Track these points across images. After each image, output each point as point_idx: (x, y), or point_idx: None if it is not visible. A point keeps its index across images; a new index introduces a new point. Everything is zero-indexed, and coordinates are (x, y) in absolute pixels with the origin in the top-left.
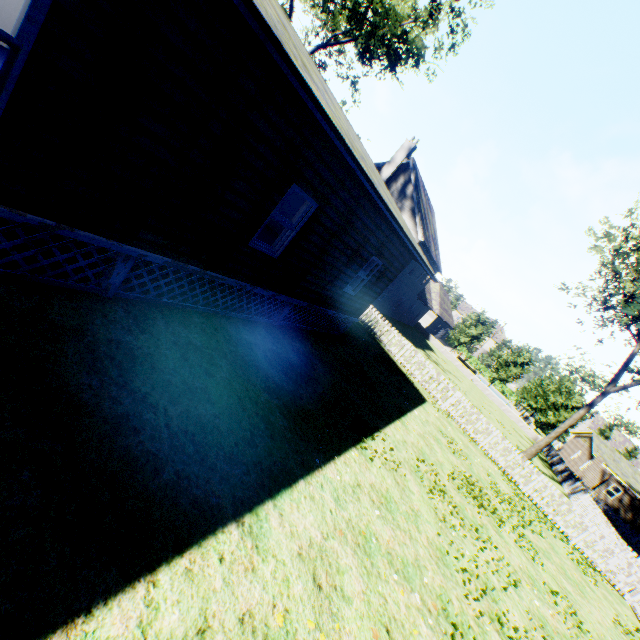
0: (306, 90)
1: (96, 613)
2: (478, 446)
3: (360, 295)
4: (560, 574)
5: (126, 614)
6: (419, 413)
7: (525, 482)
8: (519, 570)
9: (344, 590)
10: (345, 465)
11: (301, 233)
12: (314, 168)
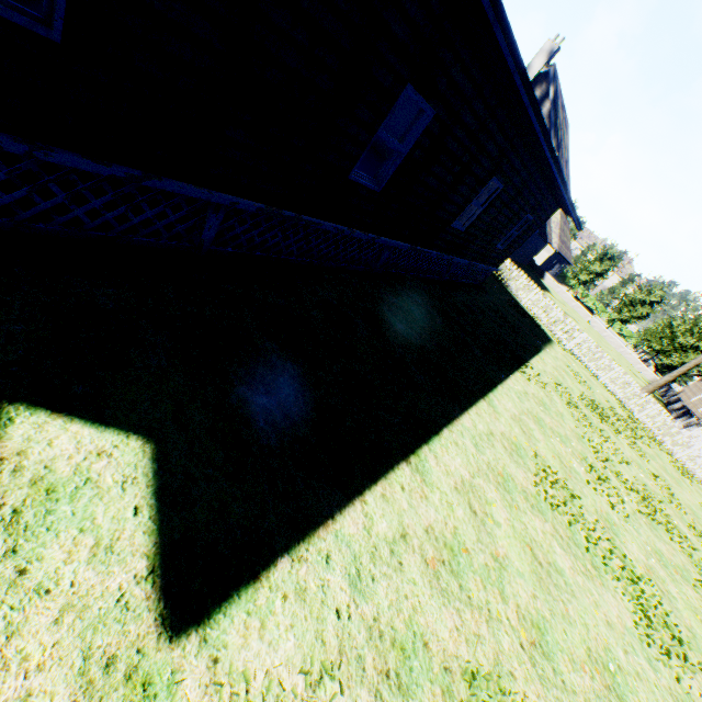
0: (548, 145)
1: (460, 418)
2: (598, 381)
3: (506, 248)
4: (661, 470)
5: (467, 421)
6: (549, 351)
7: (640, 410)
8: (630, 459)
9: (535, 437)
10: (515, 381)
11: (484, 209)
12: (510, 162)
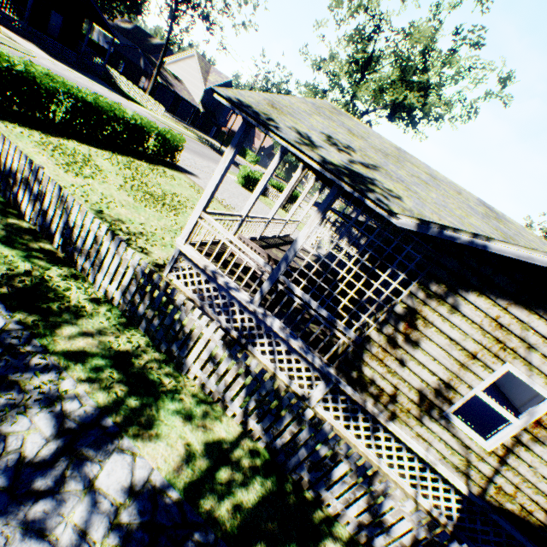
0: None
1: None
2: None
3: None
4: None
5: None
6: None
7: None
8: None
9: None
10: None
11: None
12: None
